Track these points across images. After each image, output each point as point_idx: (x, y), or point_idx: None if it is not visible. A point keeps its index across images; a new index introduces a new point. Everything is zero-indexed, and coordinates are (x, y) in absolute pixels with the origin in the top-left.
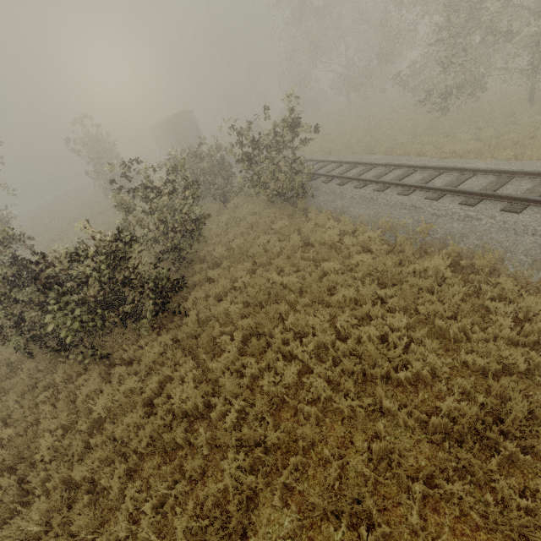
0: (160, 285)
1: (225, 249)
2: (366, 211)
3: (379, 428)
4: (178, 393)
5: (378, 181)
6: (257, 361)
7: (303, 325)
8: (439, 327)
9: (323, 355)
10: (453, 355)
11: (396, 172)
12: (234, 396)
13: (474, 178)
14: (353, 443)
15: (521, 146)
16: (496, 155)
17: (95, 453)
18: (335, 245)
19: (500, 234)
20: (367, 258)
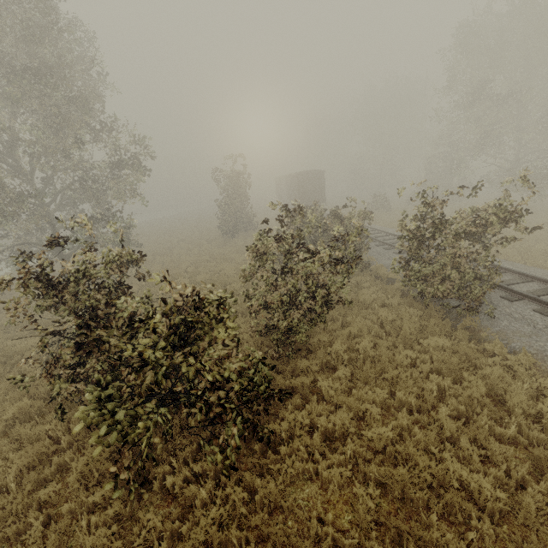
0: (257, 392)
1: (344, 348)
2: None
3: None
4: None
5: None
6: None
7: None
8: None
9: None
10: None
11: None
12: None
13: None
14: None
15: None
16: None
17: None
18: None
19: None
20: None
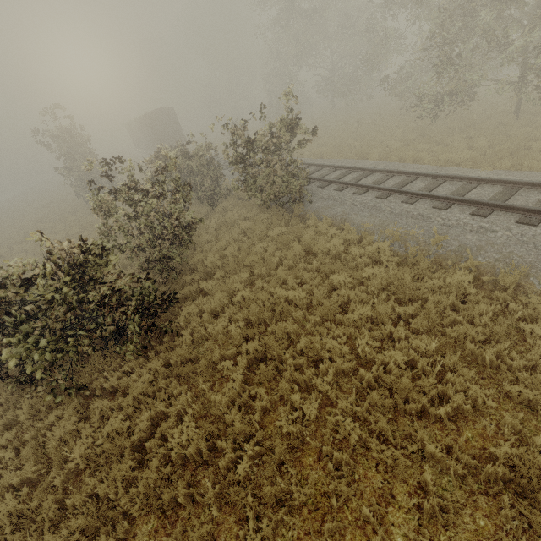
0: (148, 301)
1: (217, 258)
2: (370, 219)
3: (425, 479)
4: (177, 437)
5: (379, 187)
6: (266, 390)
7: (319, 348)
8: (470, 351)
9: (343, 383)
10: (491, 384)
11: (395, 179)
12: (244, 436)
13: (480, 188)
14: (394, 496)
15: (518, 157)
16: (496, 165)
17: (73, 523)
18: (339, 255)
19: (519, 248)
20: (379, 271)
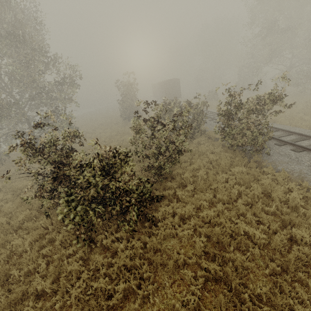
0: (145, 197)
1: (190, 175)
2: None
3: None
4: None
5: None
6: None
7: (285, 309)
8: None
9: None
10: None
11: None
12: None
13: None
14: None
15: None
16: None
17: None
18: (295, 207)
19: None
20: None
